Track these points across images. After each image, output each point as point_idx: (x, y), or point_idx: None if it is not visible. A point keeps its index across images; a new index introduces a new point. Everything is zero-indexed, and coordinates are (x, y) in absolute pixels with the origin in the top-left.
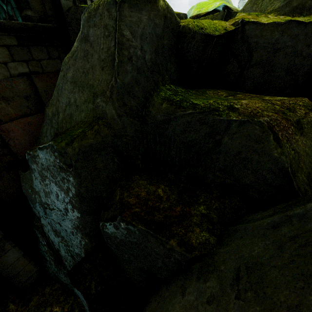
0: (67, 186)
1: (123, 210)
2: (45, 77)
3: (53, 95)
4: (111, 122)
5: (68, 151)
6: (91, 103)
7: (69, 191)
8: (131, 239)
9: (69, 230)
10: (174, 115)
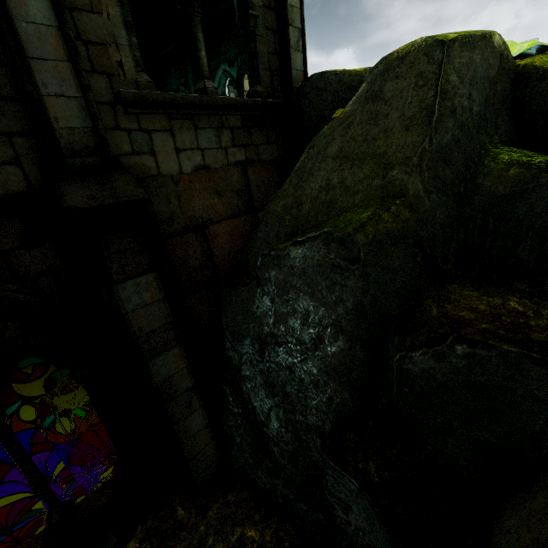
0: (337, 297)
1: (459, 326)
2: (258, 168)
3: (287, 183)
4: (414, 202)
5: (358, 238)
6: (379, 178)
7: (339, 305)
8: (472, 377)
9: (311, 378)
10: (535, 183)
